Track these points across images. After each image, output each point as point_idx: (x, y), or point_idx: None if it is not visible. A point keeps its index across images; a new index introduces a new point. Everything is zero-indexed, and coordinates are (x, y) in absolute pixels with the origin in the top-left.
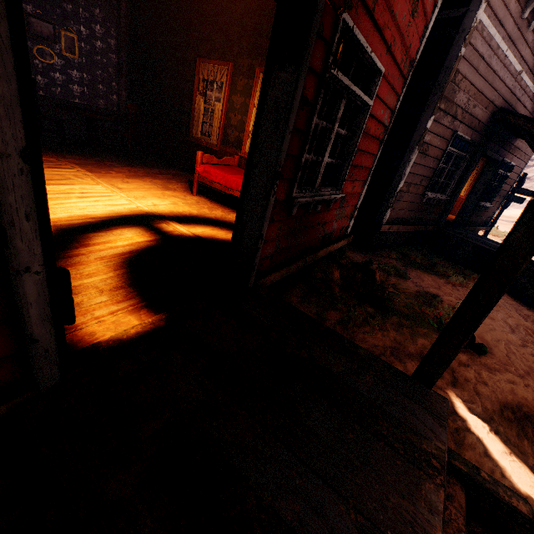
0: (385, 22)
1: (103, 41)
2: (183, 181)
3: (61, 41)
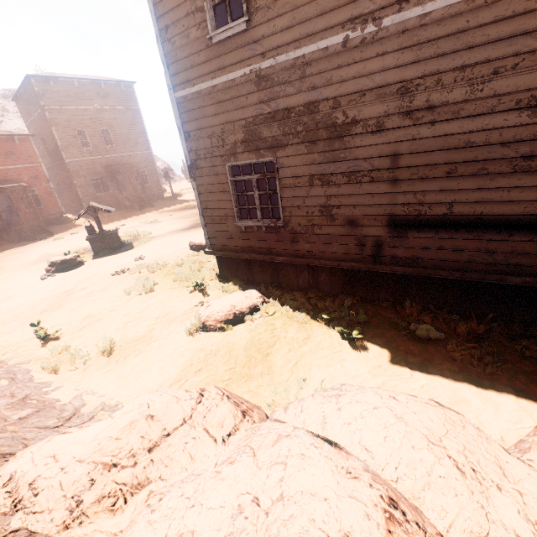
0: (29, 185)
1: None
2: None
3: None
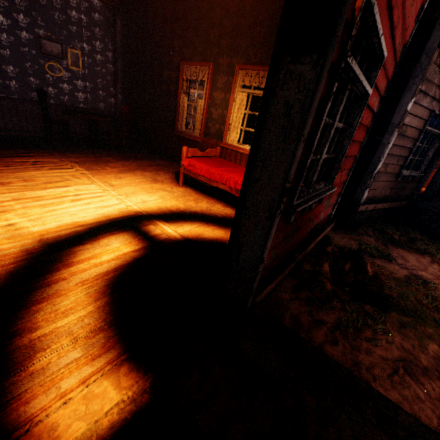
0: (396, 0)
1: (102, 54)
2: (170, 171)
3: (67, 57)
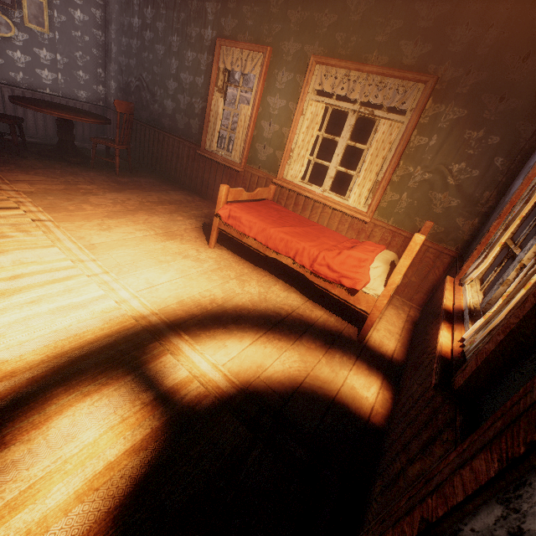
0: None
1: (84, 10)
2: (192, 215)
3: (22, 5)
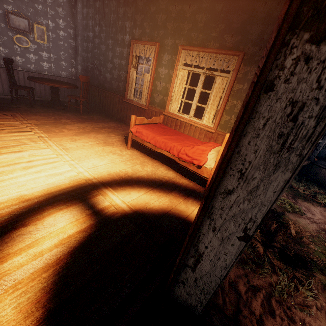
0: None
1: (64, 31)
2: (119, 134)
3: (34, 31)
